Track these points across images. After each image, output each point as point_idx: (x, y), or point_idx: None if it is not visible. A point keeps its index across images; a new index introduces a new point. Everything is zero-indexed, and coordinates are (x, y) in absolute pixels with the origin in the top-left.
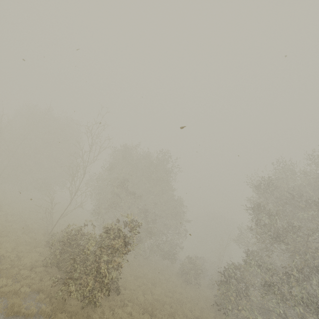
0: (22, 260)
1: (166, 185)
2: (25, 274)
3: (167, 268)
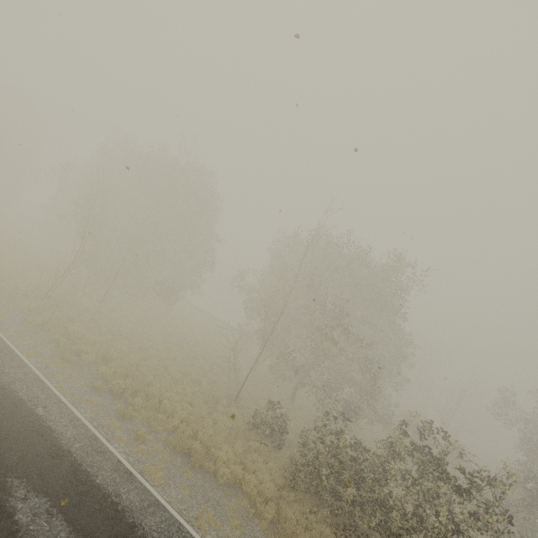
0: (266, 484)
1: (398, 314)
2: (294, 519)
3: (372, 434)
